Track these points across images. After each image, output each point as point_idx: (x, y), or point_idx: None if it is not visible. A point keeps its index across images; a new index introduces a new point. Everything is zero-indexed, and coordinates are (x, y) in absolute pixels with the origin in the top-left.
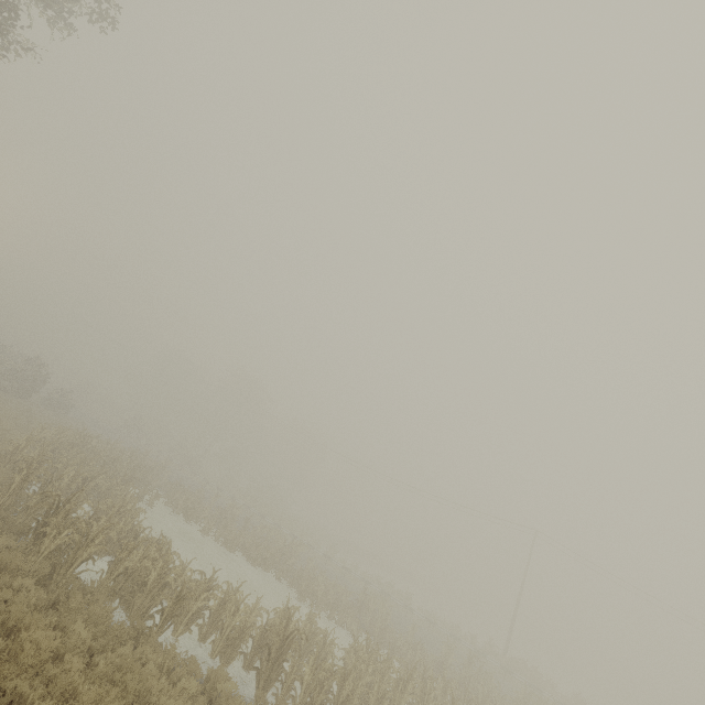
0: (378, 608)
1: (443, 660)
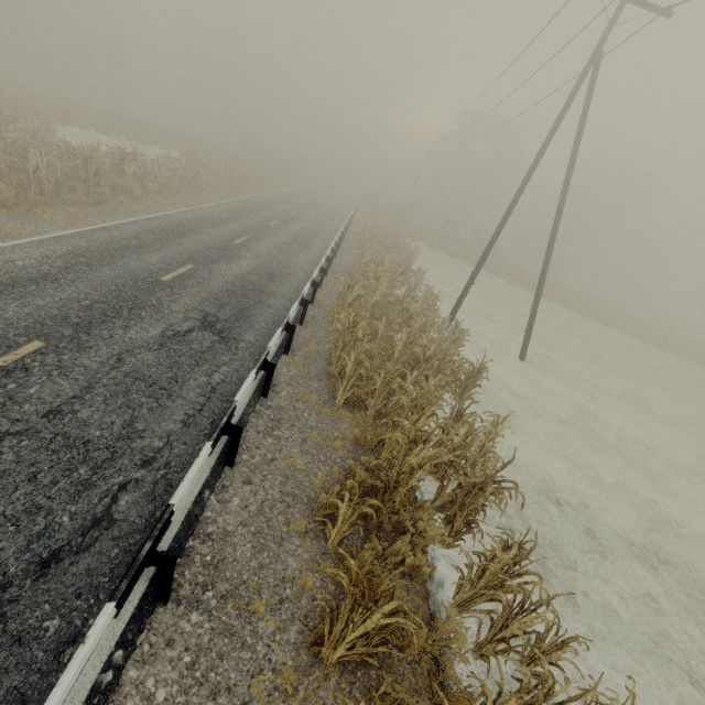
0: (192, 169)
1: (147, 172)
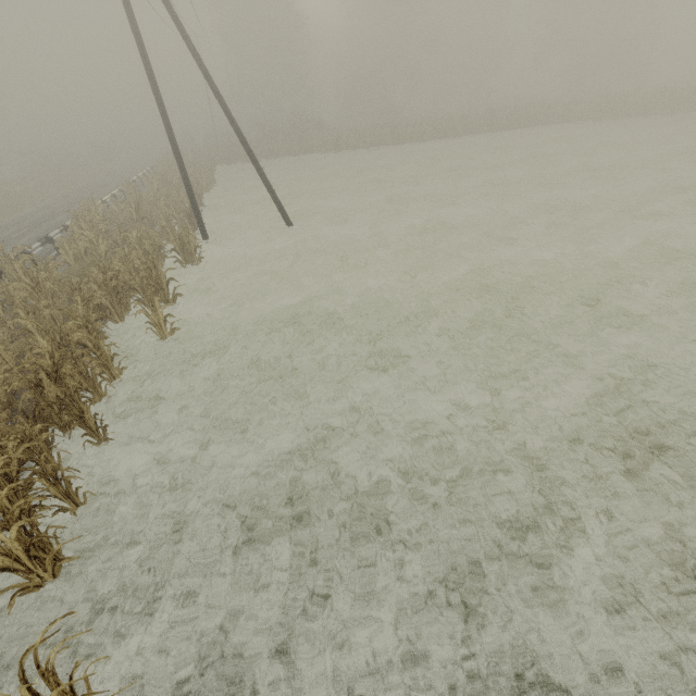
0: None
1: None
